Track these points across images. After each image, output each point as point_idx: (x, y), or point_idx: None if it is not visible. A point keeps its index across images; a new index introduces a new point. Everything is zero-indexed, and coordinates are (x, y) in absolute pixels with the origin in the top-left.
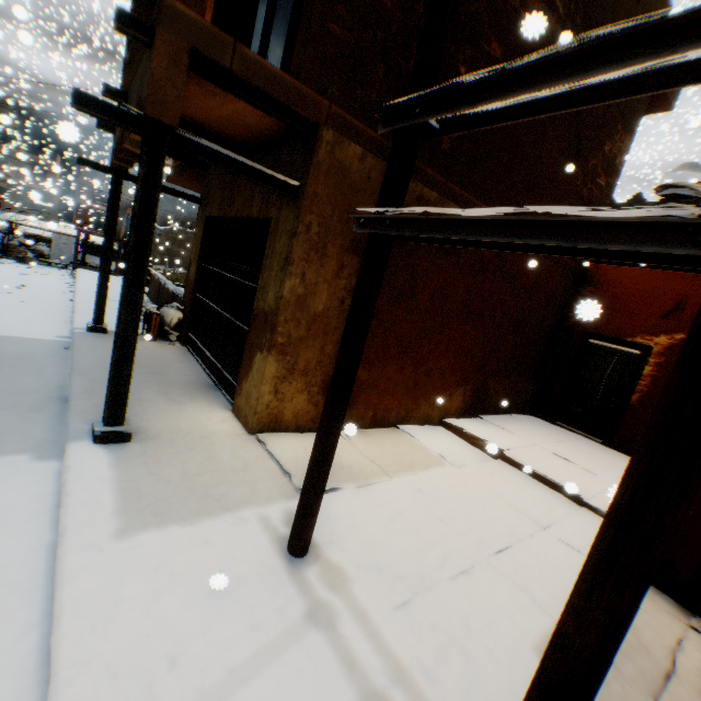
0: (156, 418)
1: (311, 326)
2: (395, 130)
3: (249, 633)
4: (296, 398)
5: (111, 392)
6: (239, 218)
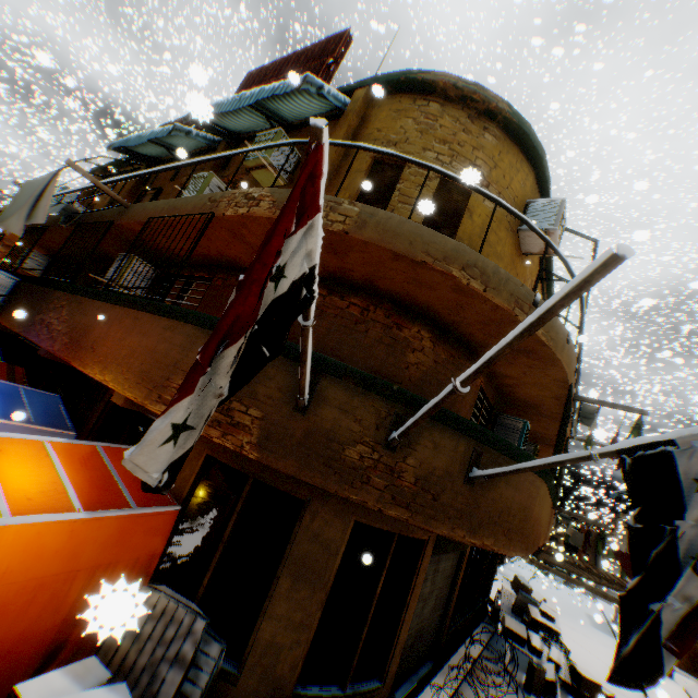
0: None
1: None
2: None
3: None
4: None
5: None
6: None
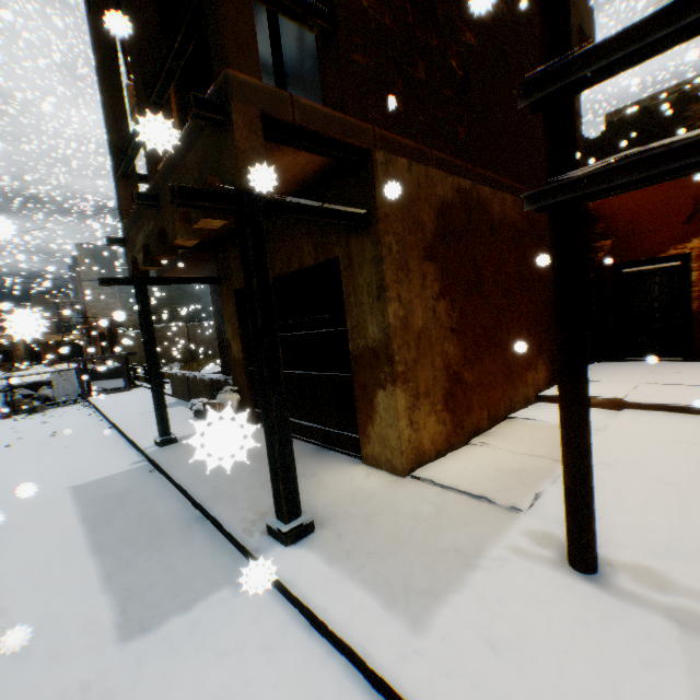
0: (308, 499)
1: (418, 345)
2: (545, 96)
3: (658, 674)
4: (427, 423)
5: (282, 484)
6: (284, 275)
